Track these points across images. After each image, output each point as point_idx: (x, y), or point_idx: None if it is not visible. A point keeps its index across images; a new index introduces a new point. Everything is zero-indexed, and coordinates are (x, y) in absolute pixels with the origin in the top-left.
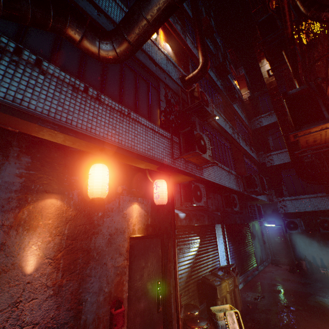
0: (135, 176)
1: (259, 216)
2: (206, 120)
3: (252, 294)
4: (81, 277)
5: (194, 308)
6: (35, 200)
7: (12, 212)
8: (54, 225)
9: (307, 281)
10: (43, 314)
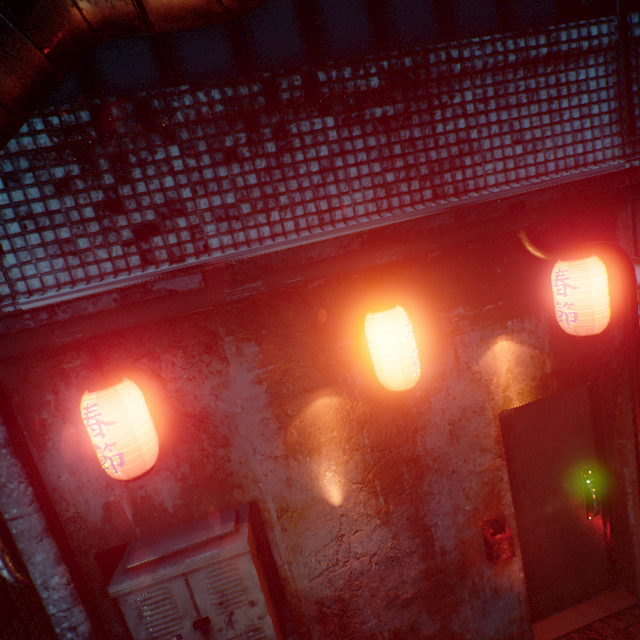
0: (487, 266)
1: None
2: None
3: None
4: (417, 498)
5: None
6: (297, 409)
7: (277, 437)
8: (343, 438)
9: None
10: (378, 544)
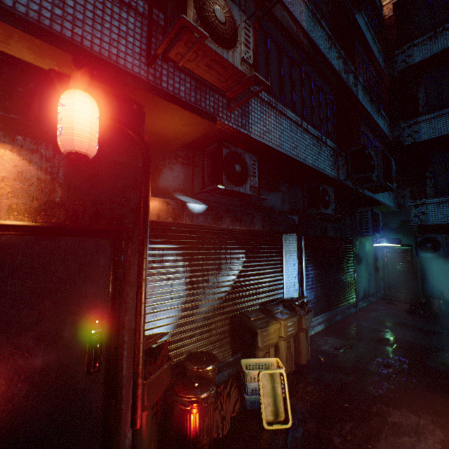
0: (8, 79)
1: (373, 228)
2: (266, 0)
3: (333, 341)
4: None
5: (206, 360)
6: None
7: None
8: None
9: (435, 330)
10: None
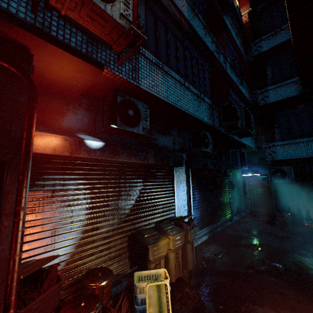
0: None
1: (241, 163)
2: None
3: (214, 249)
4: None
5: (102, 276)
6: None
7: None
8: None
9: (286, 235)
10: None
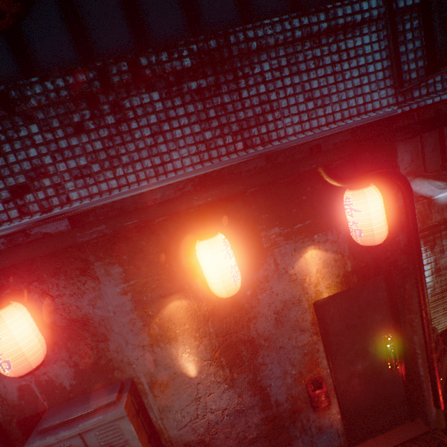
0: (295, 195)
1: None
2: None
3: None
4: (254, 367)
5: None
6: (156, 311)
7: (143, 332)
8: (193, 329)
9: None
10: (227, 402)
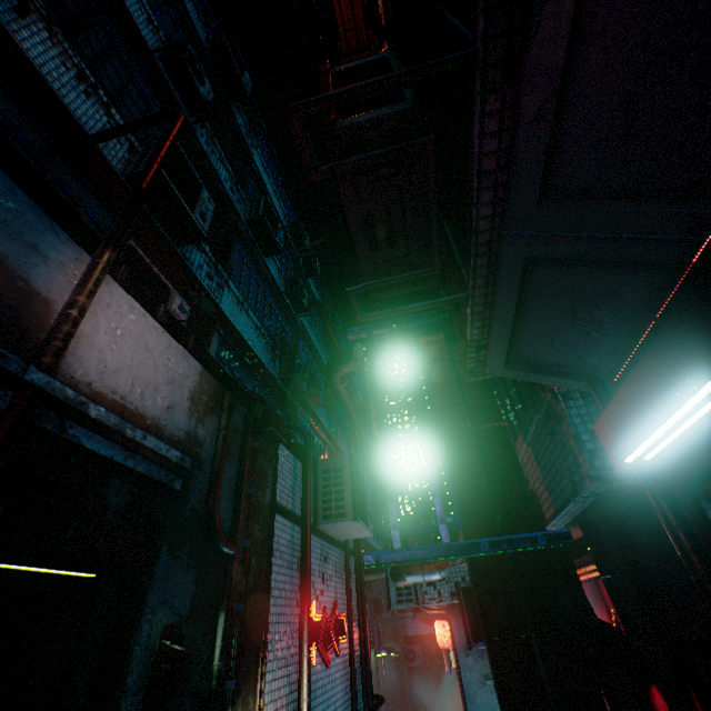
0: None
1: (378, 642)
2: None
3: None
4: None
5: None
6: None
7: None
8: None
9: None
10: None
